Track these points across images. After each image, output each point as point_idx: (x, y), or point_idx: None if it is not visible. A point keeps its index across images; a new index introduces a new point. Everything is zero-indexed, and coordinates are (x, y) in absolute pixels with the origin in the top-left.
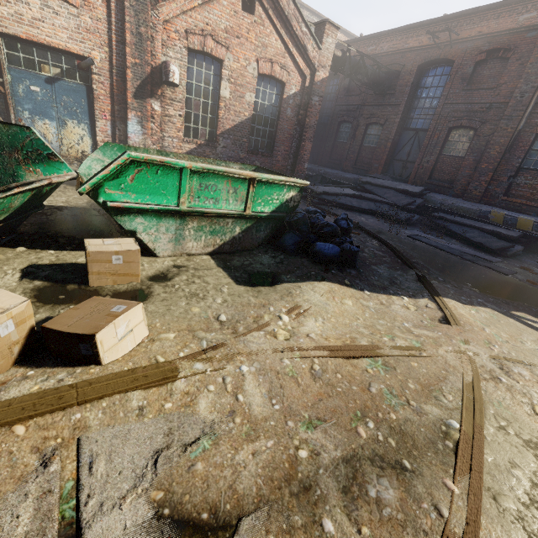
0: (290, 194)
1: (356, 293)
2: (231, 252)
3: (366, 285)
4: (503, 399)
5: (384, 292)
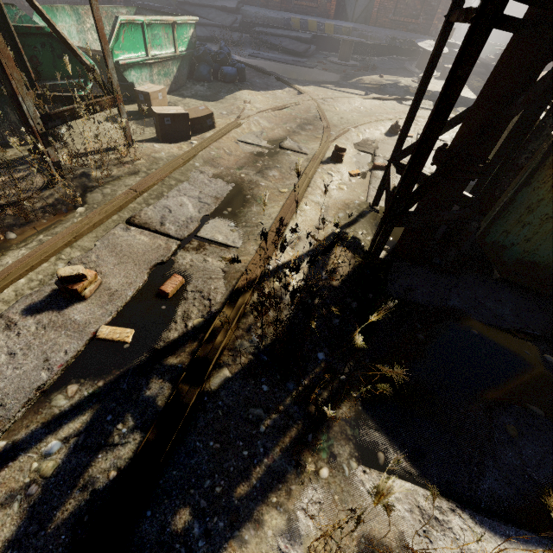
0: (191, 32)
1: (259, 93)
2: (176, 90)
3: (259, 89)
4: (327, 108)
5: (269, 90)
